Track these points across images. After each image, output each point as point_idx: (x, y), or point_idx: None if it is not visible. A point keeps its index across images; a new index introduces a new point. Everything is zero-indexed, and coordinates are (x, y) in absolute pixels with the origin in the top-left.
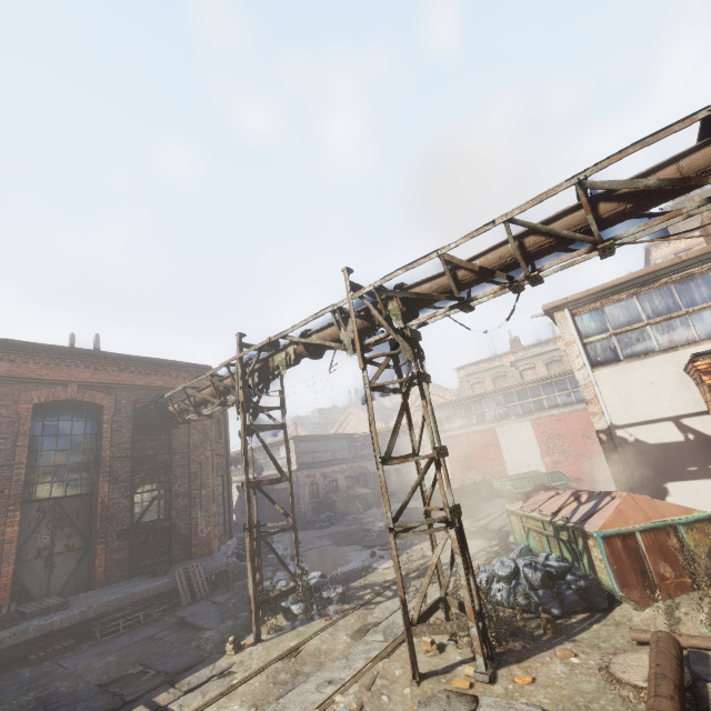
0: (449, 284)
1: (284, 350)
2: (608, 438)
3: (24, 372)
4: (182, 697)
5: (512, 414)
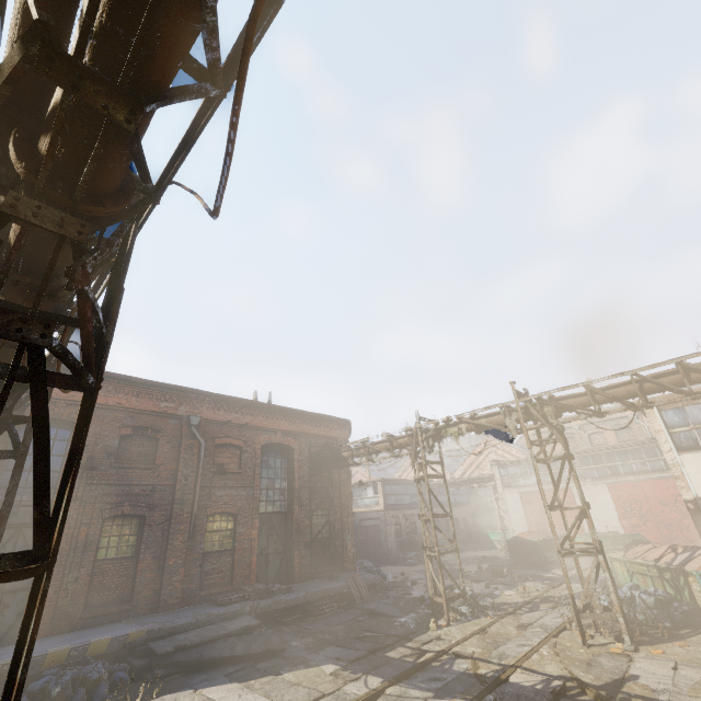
0: (589, 402)
1: (456, 426)
2: (694, 507)
3: (258, 423)
4: (424, 645)
5: (588, 477)
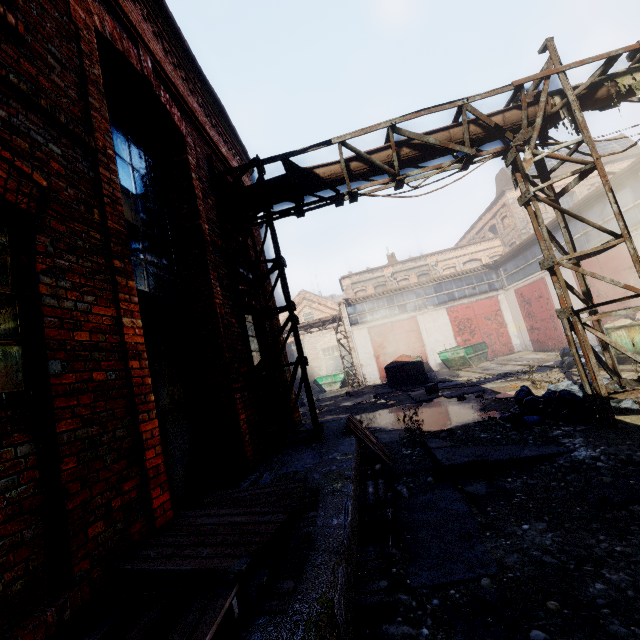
0: None
1: None
2: None
3: None
4: None
5: (430, 305)
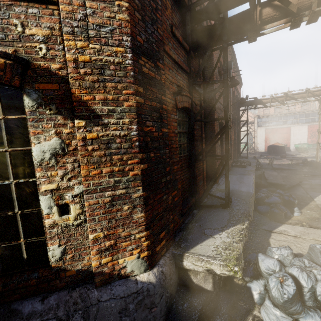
0: None
1: None
2: None
3: None
4: None
5: (300, 122)
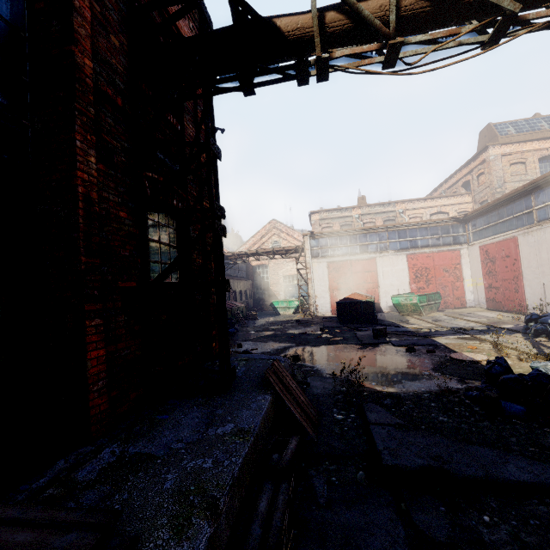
0: None
1: None
2: None
3: None
4: None
5: (392, 249)
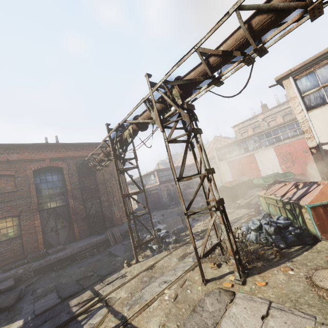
0: (205, 69)
1: (127, 128)
2: (317, 151)
3: (25, 157)
4: (104, 287)
5: (263, 146)
